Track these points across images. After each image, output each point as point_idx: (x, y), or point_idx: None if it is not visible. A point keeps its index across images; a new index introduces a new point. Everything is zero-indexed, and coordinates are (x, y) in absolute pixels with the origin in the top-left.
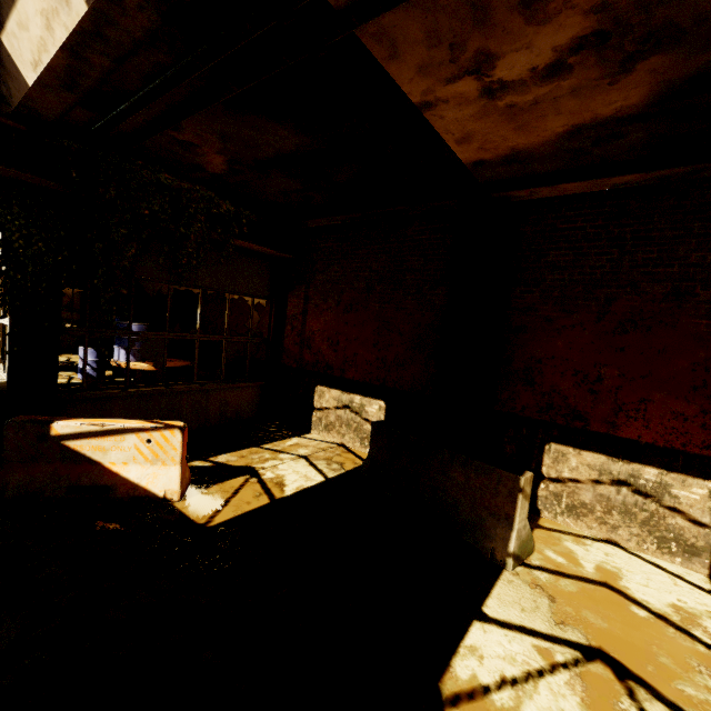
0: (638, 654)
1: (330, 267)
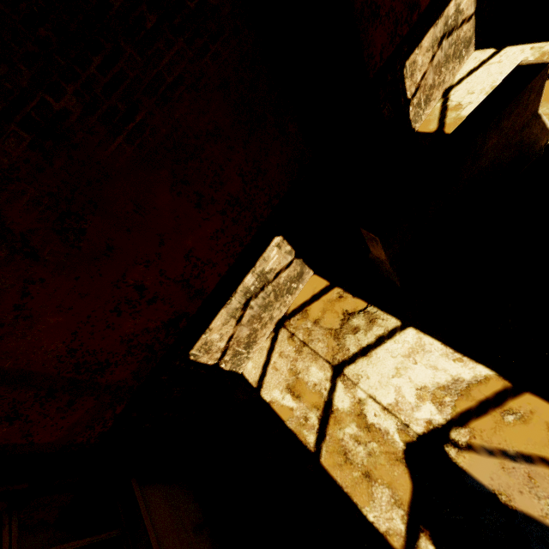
0: None
1: None
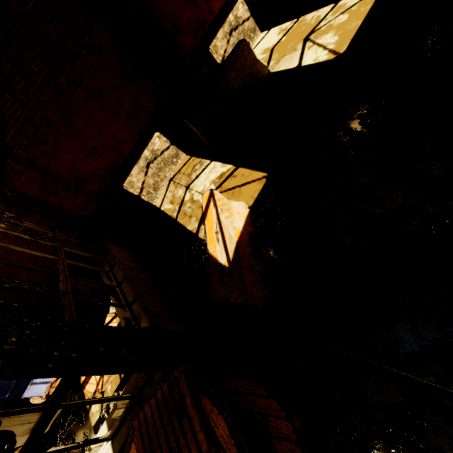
0: (303, 33)
1: (3, 116)
